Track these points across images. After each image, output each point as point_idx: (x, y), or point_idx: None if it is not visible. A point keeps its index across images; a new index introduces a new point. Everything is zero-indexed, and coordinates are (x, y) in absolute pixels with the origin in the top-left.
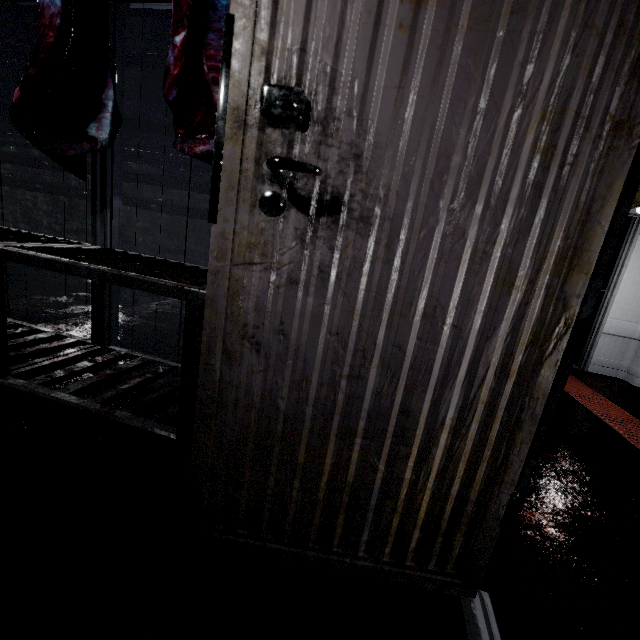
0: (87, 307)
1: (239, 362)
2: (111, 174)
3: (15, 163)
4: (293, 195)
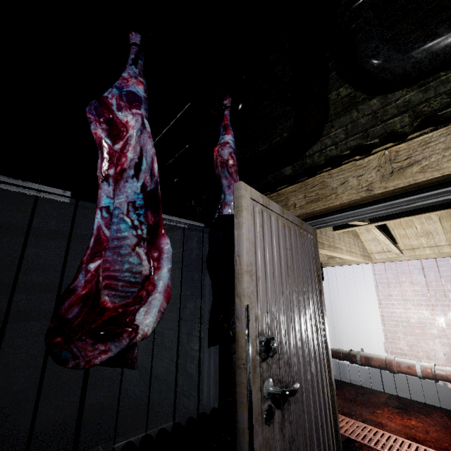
0: None
1: None
2: None
3: None
4: (275, 400)
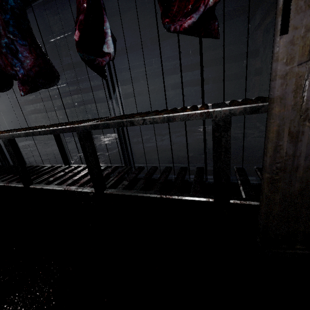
0: (101, 153)
1: (300, 138)
2: (114, 74)
3: (44, 101)
4: None
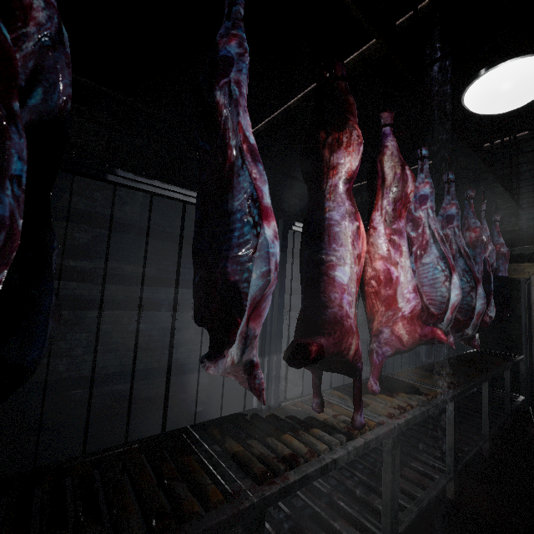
0: None
1: None
2: None
3: None
4: None
